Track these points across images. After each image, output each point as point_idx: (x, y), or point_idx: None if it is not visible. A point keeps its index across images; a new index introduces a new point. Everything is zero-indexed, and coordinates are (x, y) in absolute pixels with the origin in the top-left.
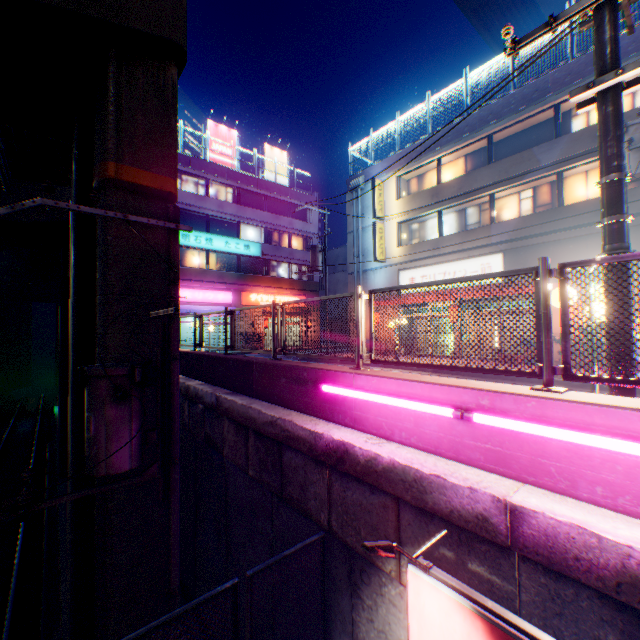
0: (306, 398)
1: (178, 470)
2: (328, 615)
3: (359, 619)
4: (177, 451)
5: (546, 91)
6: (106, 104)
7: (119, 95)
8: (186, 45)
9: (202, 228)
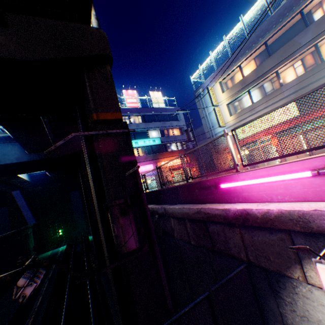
0: (212, 195)
1: (157, 246)
2: (262, 313)
3: (284, 311)
4: (154, 236)
5: (291, 6)
6: (86, 90)
7: (90, 85)
8: (111, 54)
9: (132, 138)
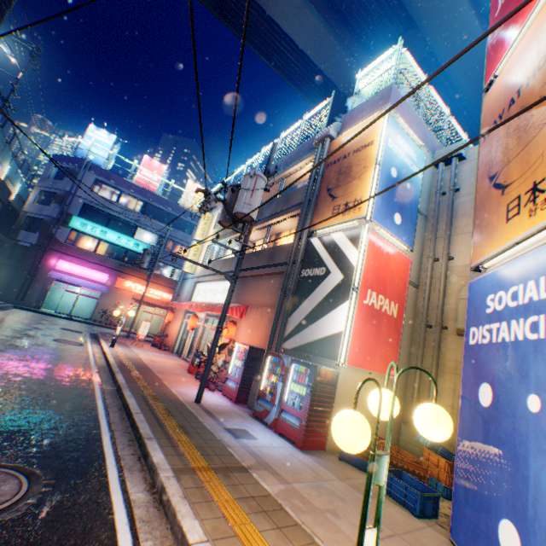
0: None
1: None
2: None
3: None
4: None
5: (280, 167)
6: None
7: None
8: None
9: (105, 223)
